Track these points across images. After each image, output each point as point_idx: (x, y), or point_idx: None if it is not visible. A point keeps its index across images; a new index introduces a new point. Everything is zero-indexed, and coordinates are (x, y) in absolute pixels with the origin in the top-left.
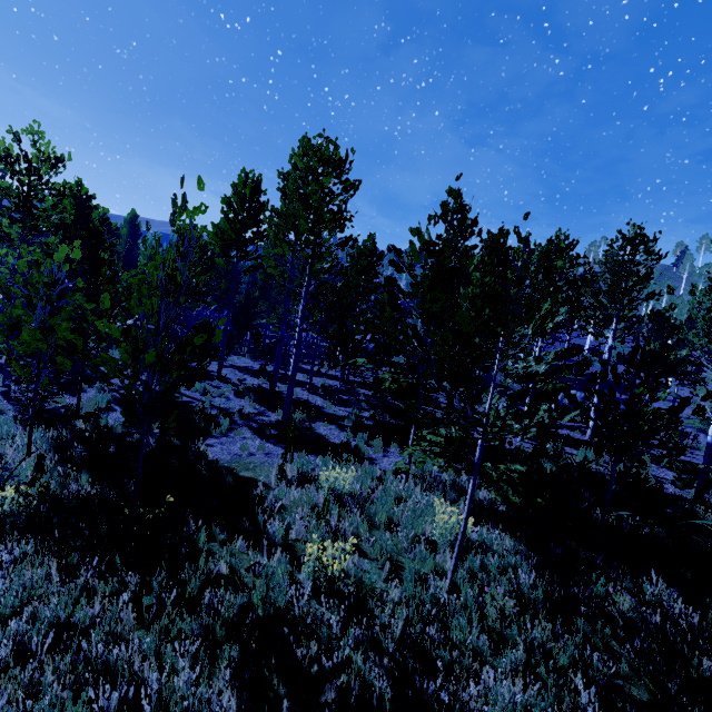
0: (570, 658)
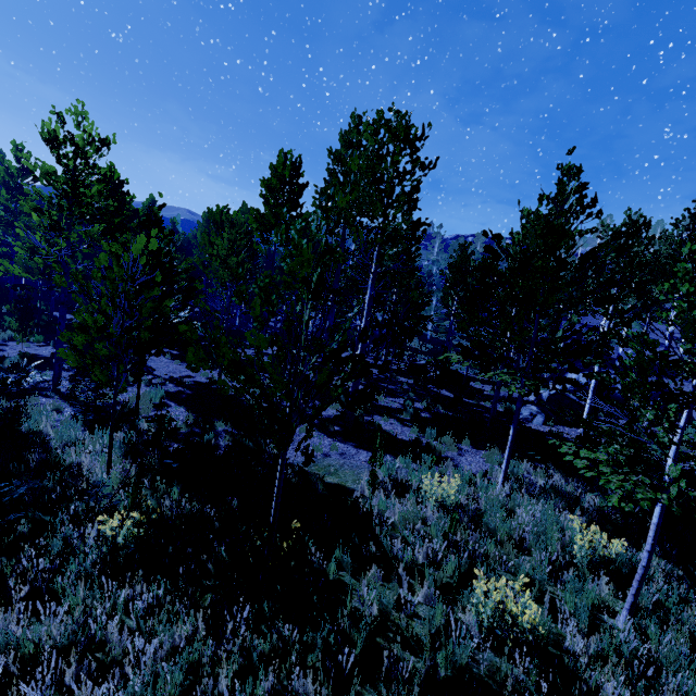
0: None
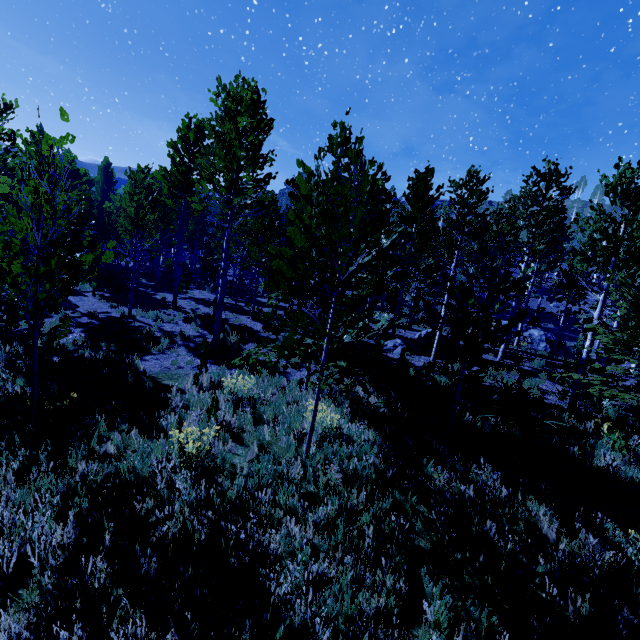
0: (371, 516)
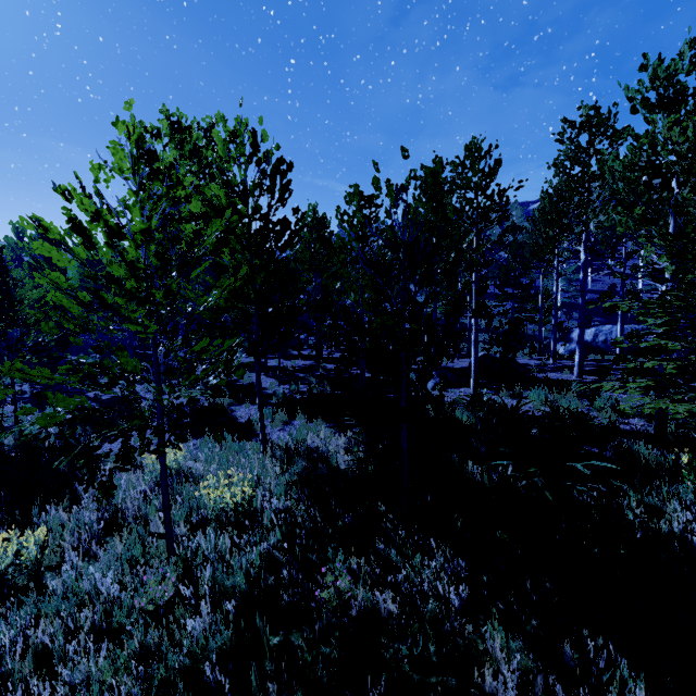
0: (171, 668)
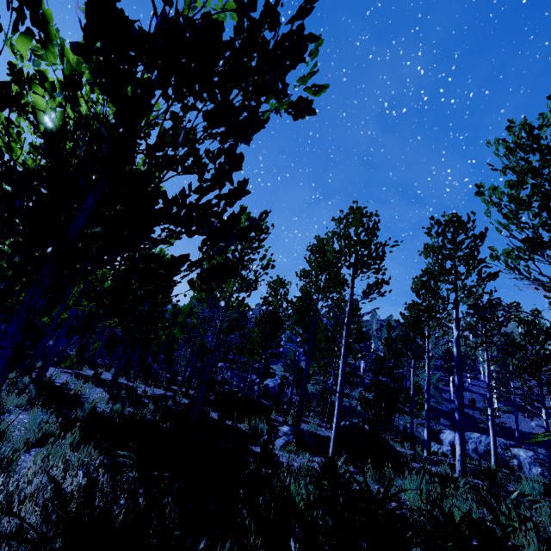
0: None
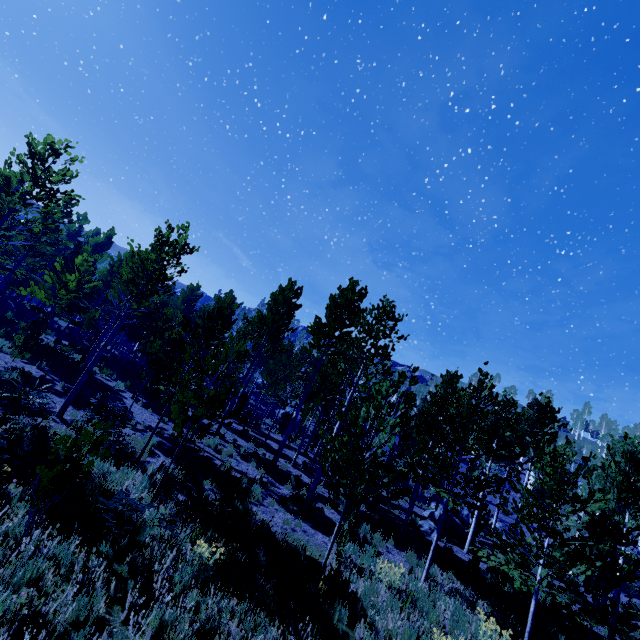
0: None
